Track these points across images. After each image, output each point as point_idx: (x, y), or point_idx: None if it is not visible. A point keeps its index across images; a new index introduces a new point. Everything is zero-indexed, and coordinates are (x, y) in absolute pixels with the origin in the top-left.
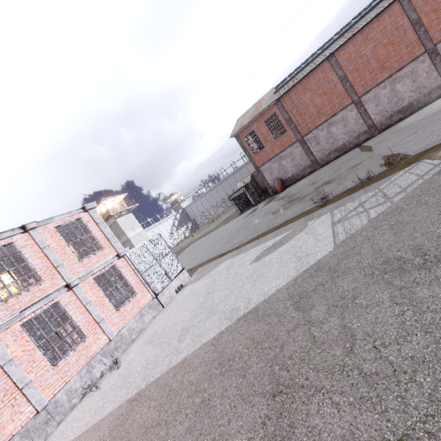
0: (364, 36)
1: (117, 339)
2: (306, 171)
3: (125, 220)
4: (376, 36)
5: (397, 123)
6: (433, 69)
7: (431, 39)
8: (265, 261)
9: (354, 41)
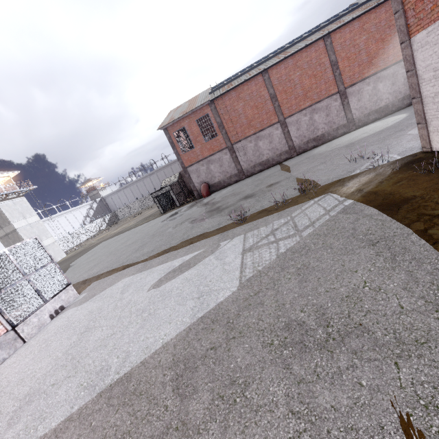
0: (294, 62)
1: None
2: (233, 180)
3: (12, 205)
4: (303, 66)
5: (312, 150)
6: (341, 109)
7: (343, 82)
8: (165, 289)
9: (286, 64)
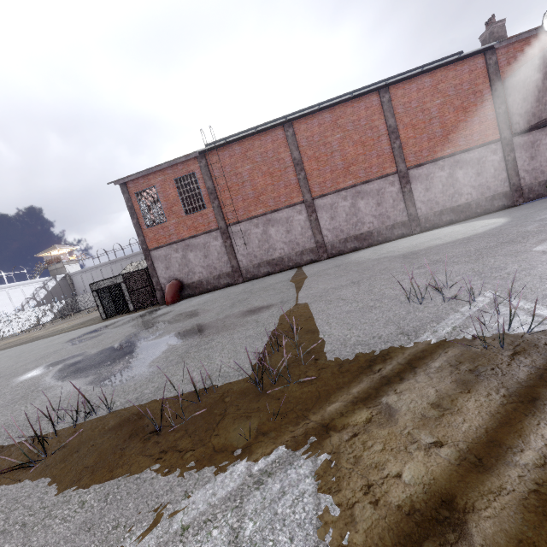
0: (334, 119)
1: None
2: (222, 281)
3: None
4: (347, 126)
5: (351, 253)
6: (400, 198)
7: (405, 160)
8: None
9: (321, 119)
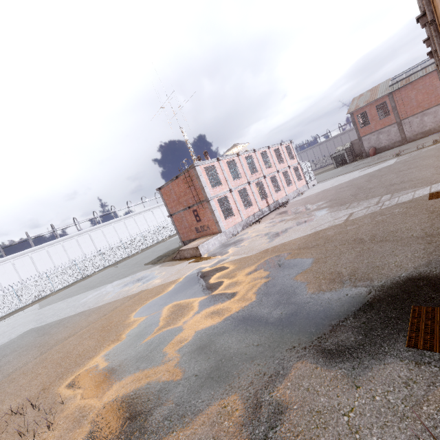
0: None
1: (298, 190)
2: (396, 145)
3: None
4: None
5: None
6: None
7: None
8: (364, 171)
9: None
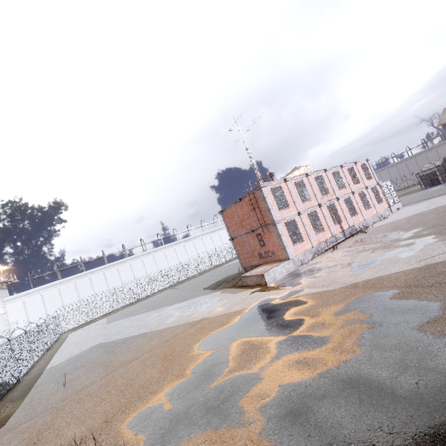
0: None
1: (378, 214)
2: None
3: None
4: None
5: None
6: None
7: None
8: None
9: None
